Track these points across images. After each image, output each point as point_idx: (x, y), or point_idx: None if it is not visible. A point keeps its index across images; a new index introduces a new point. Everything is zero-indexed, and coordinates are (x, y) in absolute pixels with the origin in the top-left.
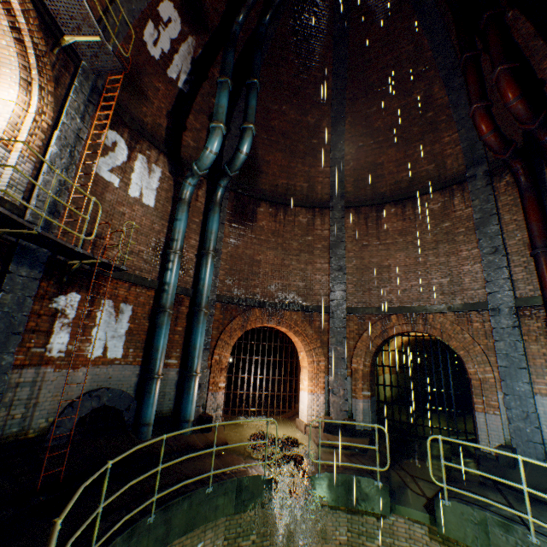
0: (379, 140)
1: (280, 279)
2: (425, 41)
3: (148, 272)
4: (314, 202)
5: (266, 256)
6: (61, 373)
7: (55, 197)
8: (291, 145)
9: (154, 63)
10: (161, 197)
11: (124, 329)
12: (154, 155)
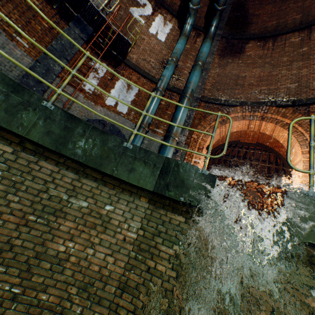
0: None
1: (266, 86)
2: None
3: (153, 74)
4: (309, 22)
5: (251, 73)
6: (87, 102)
7: None
8: None
9: None
10: (169, 38)
11: (130, 99)
12: (168, 18)
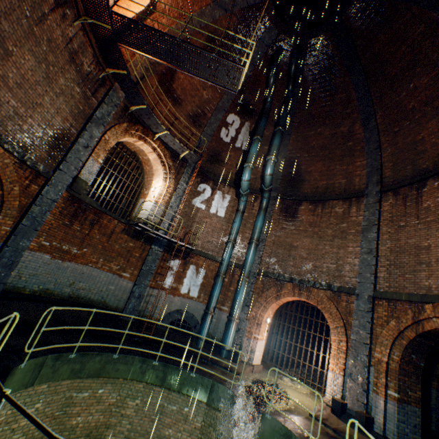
0: (416, 118)
1: (313, 261)
2: (433, 14)
3: (216, 252)
4: (349, 193)
5: (302, 243)
6: (168, 296)
7: (161, 218)
8: (329, 153)
9: (227, 145)
10: (228, 211)
11: (199, 282)
12: (226, 189)
